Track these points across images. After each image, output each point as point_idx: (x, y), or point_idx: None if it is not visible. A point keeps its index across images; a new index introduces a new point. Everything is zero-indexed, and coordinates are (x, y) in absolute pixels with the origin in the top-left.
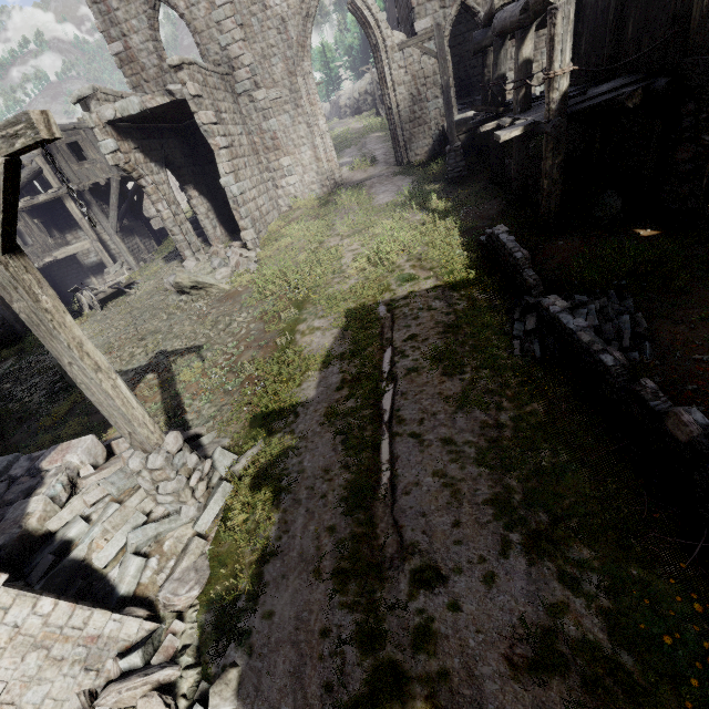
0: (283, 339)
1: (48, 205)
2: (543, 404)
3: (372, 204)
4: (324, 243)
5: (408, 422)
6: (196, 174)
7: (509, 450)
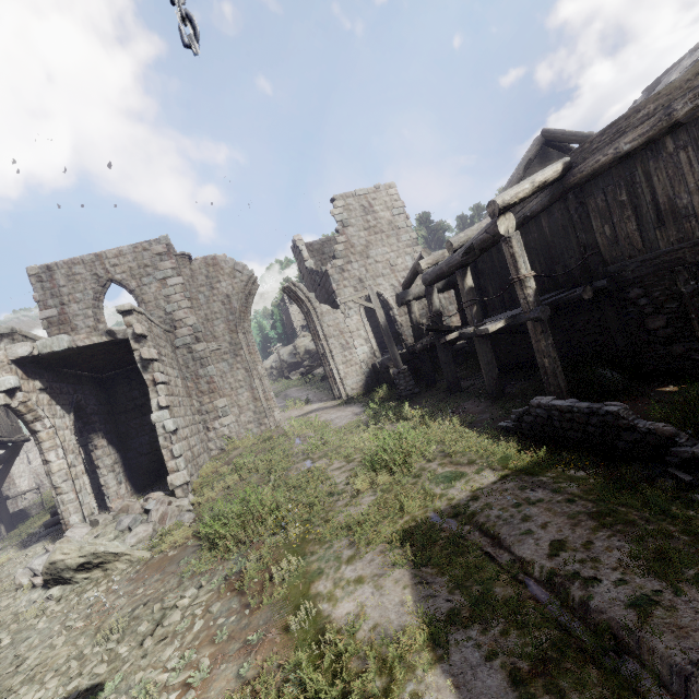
0: (298, 616)
1: None
2: None
3: (331, 427)
4: (290, 469)
5: None
6: (109, 422)
7: None
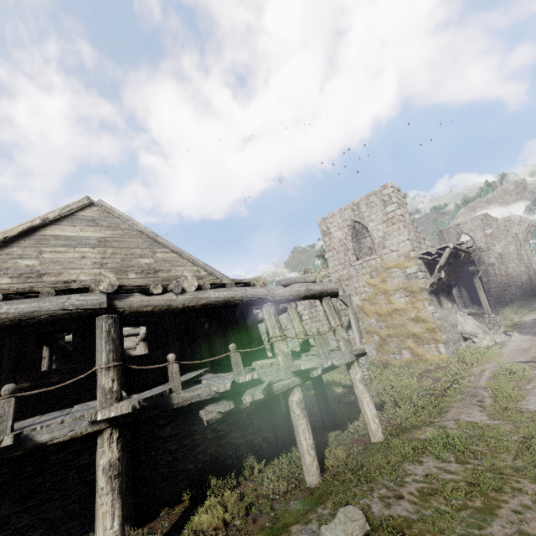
0: (516, 319)
1: None
2: None
3: None
4: (533, 305)
5: None
6: (464, 283)
7: None
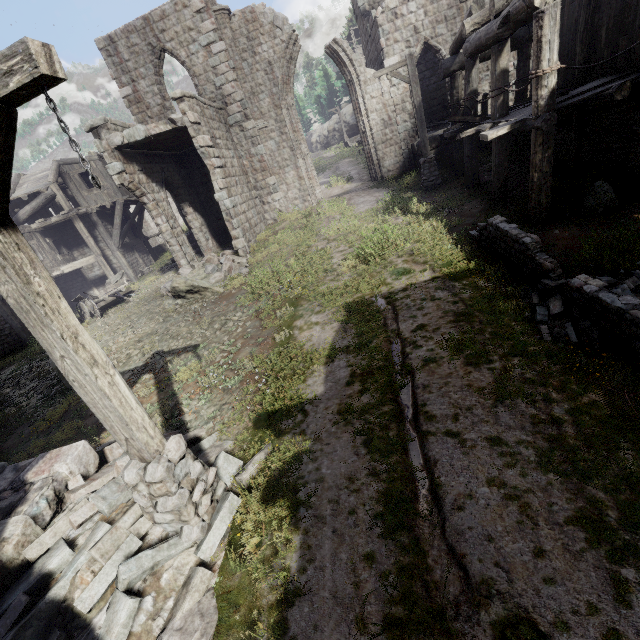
0: (281, 335)
1: (59, 226)
2: (599, 394)
3: (353, 212)
4: (311, 247)
5: (438, 419)
6: (192, 194)
7: (579, 451)
